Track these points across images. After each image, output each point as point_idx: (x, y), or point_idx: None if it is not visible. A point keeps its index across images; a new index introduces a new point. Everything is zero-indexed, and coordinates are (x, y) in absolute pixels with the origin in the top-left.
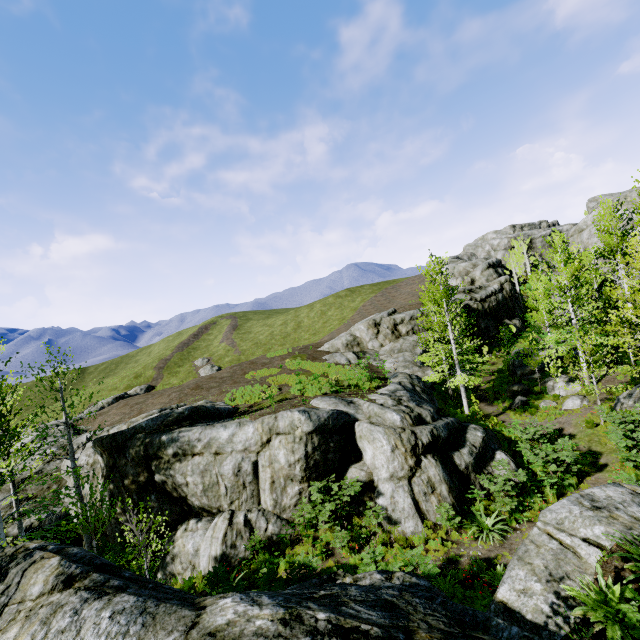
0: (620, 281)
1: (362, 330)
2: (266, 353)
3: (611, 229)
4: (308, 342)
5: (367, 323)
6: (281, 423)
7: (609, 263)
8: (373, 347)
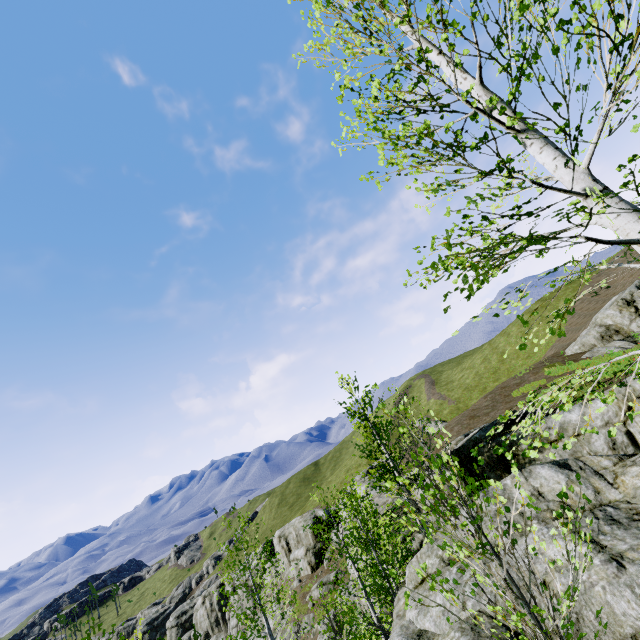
0: None
1: (613, 315)
2: (483, 393)
3: None
4: (527, 366)
5: (615, 305)
6: (637, 385)
7: None
8: (639, 327)
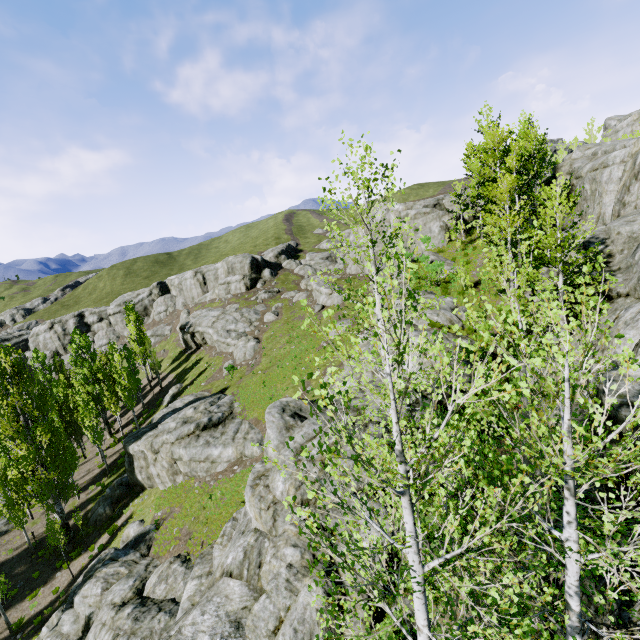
0: None
1: None
2: None
3: None
4: None
5: None
6: None
7: None
8: None
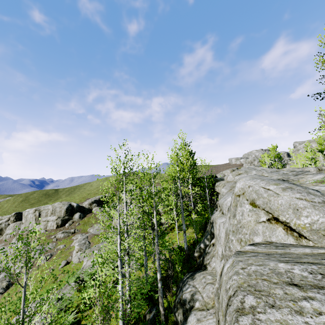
0: (322, 162)
1: (228, 172)
2: None
3: (322, 144)
4: None
5: (230, 170)
6: None
7: (322, 153)
8: None
